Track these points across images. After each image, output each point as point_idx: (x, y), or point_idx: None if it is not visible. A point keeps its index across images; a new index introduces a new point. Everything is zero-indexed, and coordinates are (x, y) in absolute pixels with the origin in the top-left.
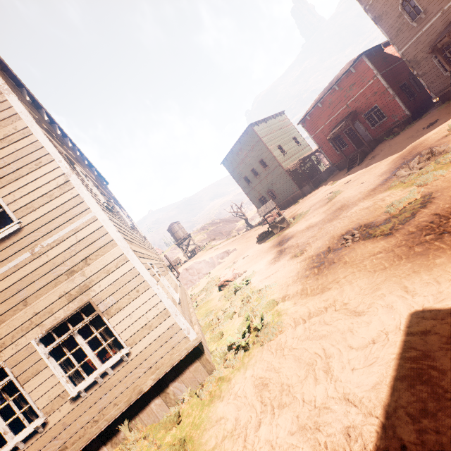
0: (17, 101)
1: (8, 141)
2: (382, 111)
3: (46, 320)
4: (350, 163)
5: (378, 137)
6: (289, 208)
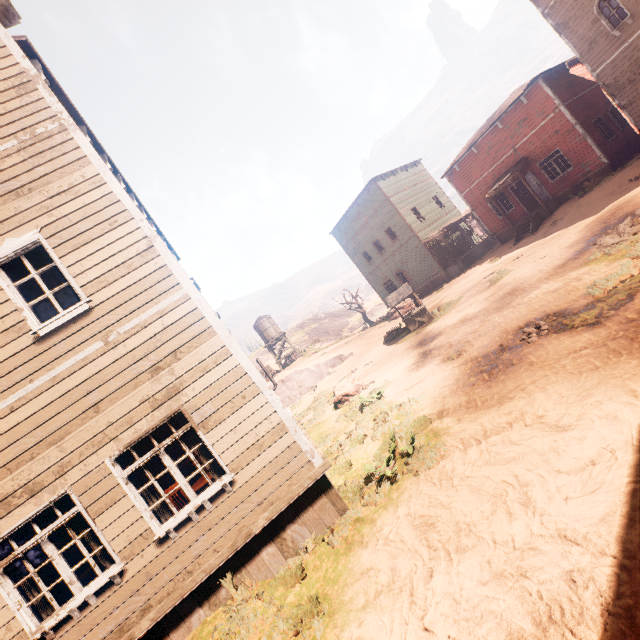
0: (85, 139)
1: (74, 193)
2: (566, 158)
3: (123, 433)
4: (519, 233)
5: (560, 195)
6: (429, 297)
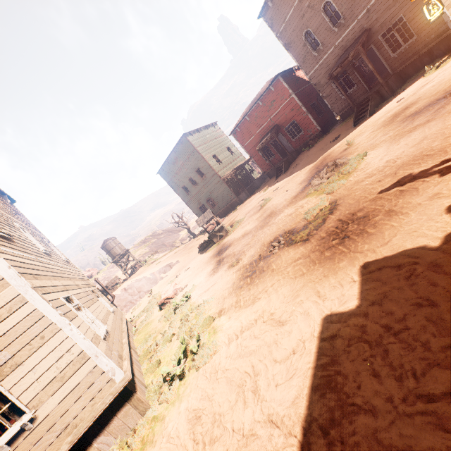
0: None
1: None
2: (299, 126)
3: None
4: (278, 172)
5: (298, 148)
6: (229, 216)
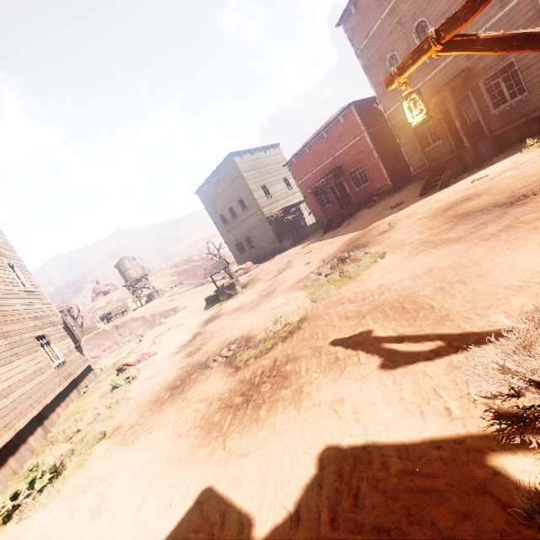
0: None
1: None
2: (366, 174)
3: None
4: (328, 226)
5: (362, 201)
6: (264, 264)
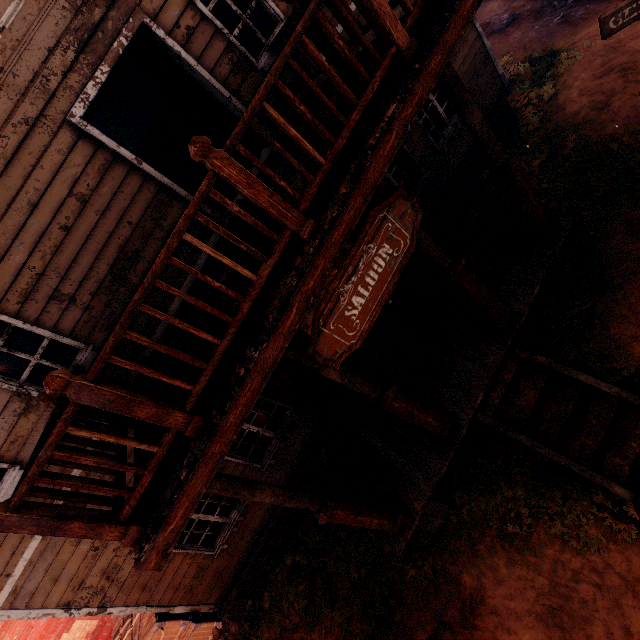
0: None
1: None
2: None
3: None
4: None
5: None
6: None
